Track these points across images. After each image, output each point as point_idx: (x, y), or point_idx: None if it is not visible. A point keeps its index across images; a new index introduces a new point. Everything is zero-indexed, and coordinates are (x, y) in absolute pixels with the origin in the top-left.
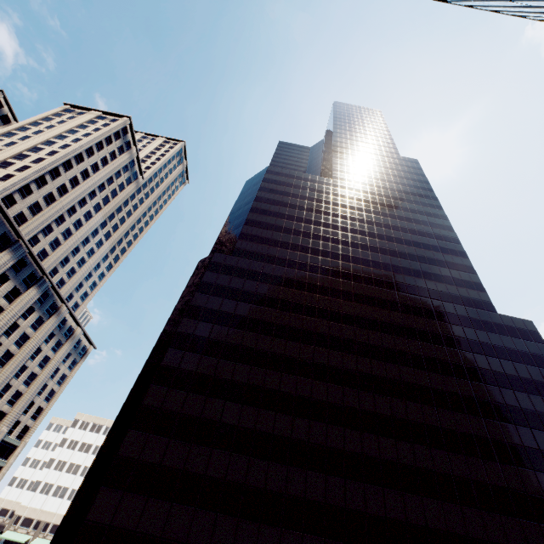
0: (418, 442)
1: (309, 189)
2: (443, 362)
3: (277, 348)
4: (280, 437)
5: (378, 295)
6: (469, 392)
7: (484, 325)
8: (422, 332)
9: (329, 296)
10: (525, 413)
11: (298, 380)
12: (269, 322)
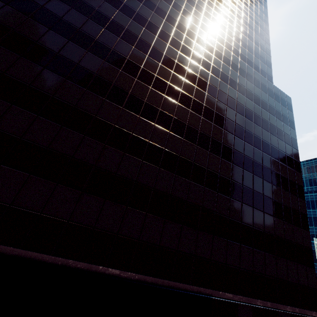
0: (175, 133)
1: None
2: (222, 93)
3: (54, 8)
4: (14, 78)
5: (191, 28)
6: (232, 118)
7: (262, 86)
8: (215, 69)
9: (142, 3)
10: (263, 143)
11: (69, 44)
12: None
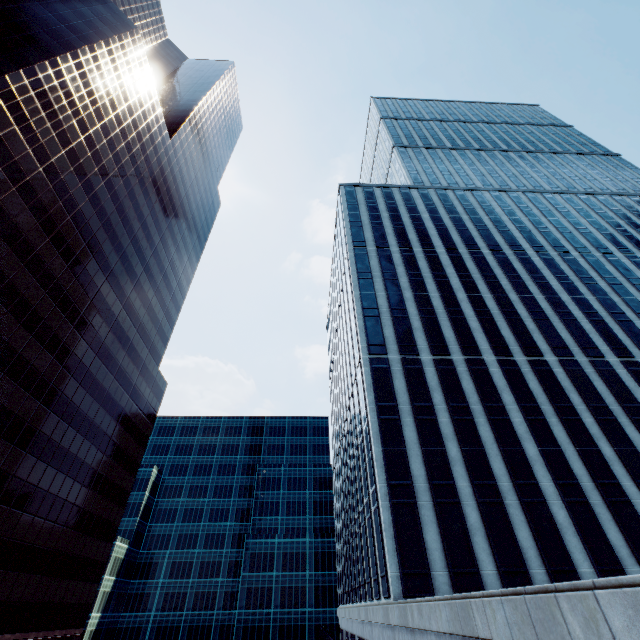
0: (33, 453)
1: (147, 124)
2: (103, 389)
3: None
4: None
5: (109, 299)
6: (100, 421)
7: (147, 373)
8: (111, 356)
9: (69, 264)
10: (117, 447)
11: None
12: None
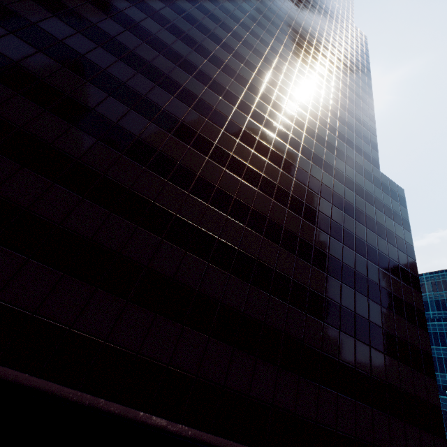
0: (253, 228)
1: None
2: (314, 180)
3: (118, 72)
4: (61, 151)
5: (277, 99)
6: (327, 212)
7: (365, 173)
8: (306, 149)
9: (220, 69)
10: (368, 247)
11: (130, 113)
12: (123, 45)
